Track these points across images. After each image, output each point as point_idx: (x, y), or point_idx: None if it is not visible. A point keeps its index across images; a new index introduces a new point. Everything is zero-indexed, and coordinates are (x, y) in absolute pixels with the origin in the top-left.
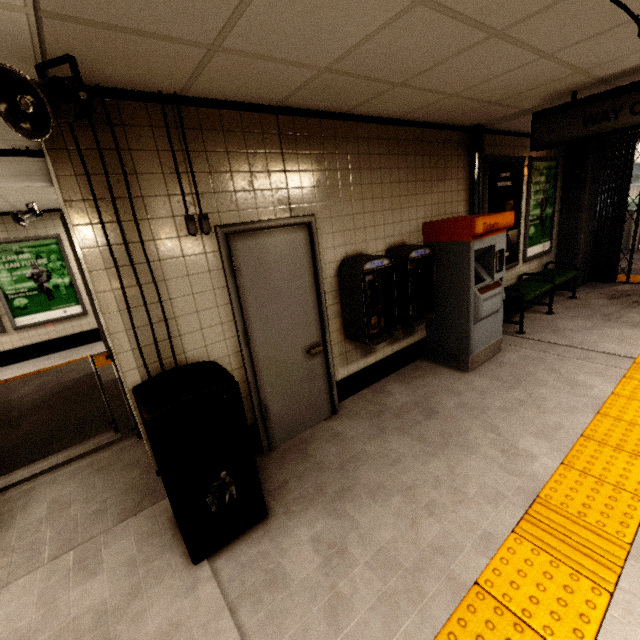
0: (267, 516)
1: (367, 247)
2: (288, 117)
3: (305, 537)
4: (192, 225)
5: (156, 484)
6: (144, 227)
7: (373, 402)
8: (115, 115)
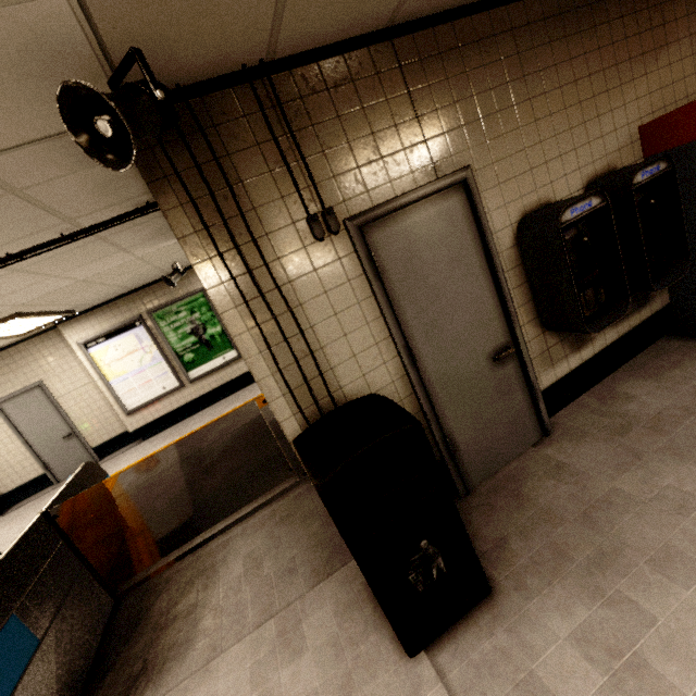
0: (491, 592)
1: (554, 191)
2: (407, 37)
3: (562, 632)
4: (316, 227)
5: (340, 539)
6: (264, 246)
7: (604, 413)
8: (203, 117)
